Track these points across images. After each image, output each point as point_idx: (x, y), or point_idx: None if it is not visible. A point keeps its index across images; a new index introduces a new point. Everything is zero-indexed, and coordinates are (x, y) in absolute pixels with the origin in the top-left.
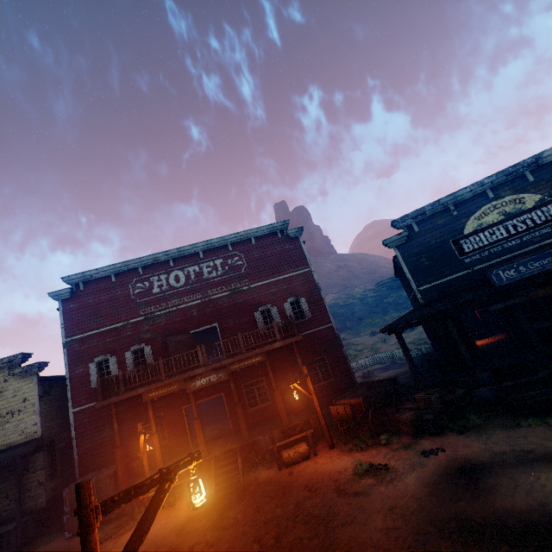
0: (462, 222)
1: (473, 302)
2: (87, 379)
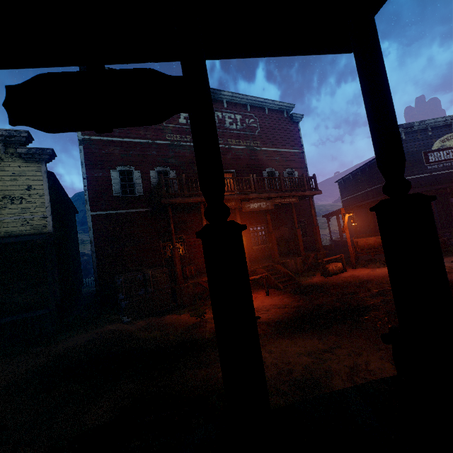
0: (432, 141)
1: (447, 189)
2: (107, 186)
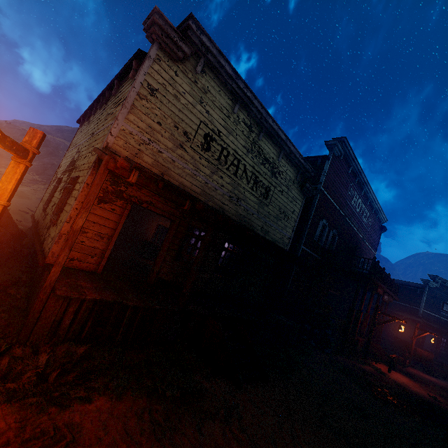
0: None
1: None
2: (314, 230)
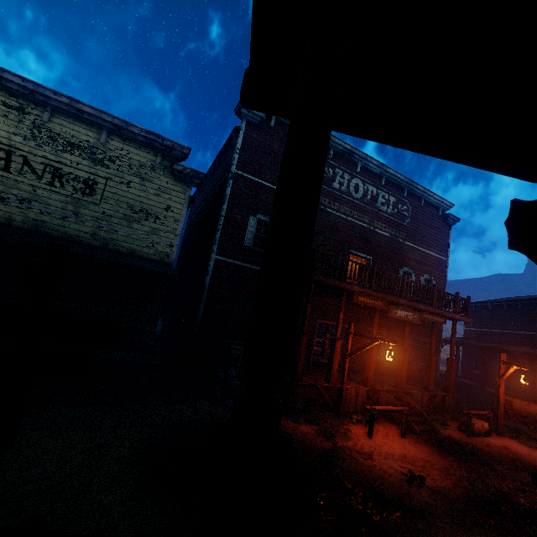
0: None
1: None
2: (241, 232)
